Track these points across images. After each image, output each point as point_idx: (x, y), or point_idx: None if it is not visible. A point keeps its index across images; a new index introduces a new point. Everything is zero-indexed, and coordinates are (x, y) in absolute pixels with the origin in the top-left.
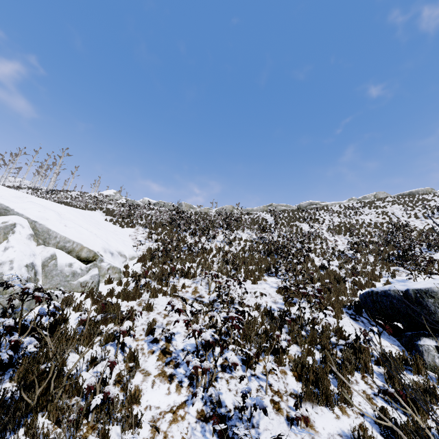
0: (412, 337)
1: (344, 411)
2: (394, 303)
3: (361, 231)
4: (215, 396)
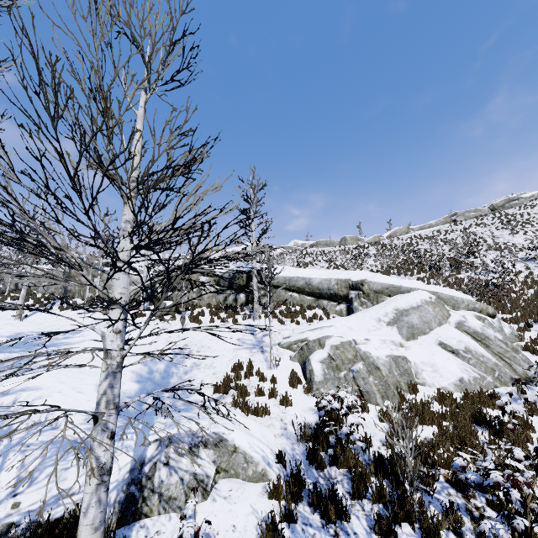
0: None
1: None
2: None
3: None
4: None
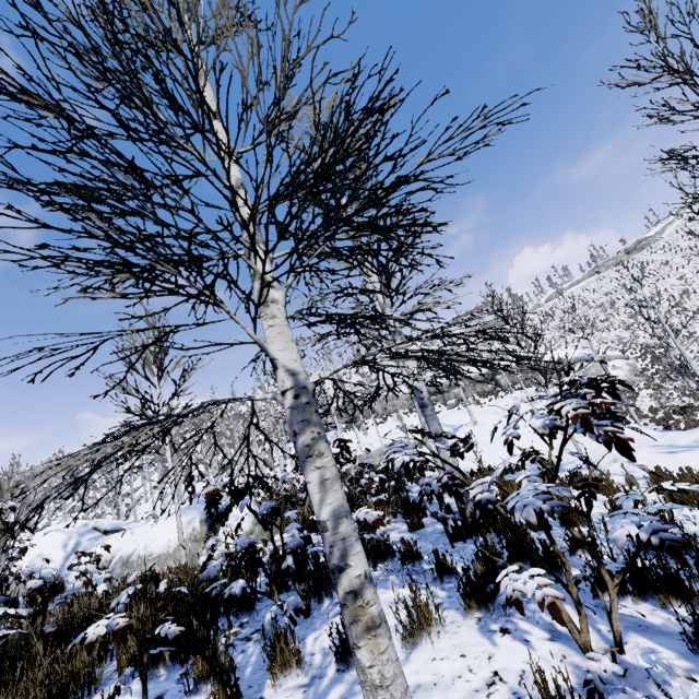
0: None
1: None
2: None
3: None
4: None
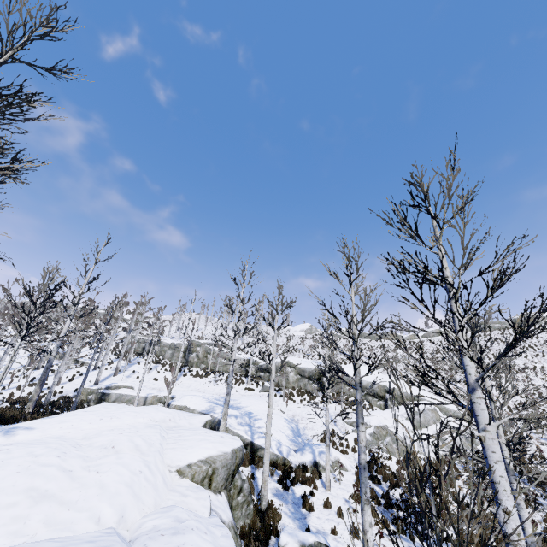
0: None
1: None
2: None
3: None
4: None
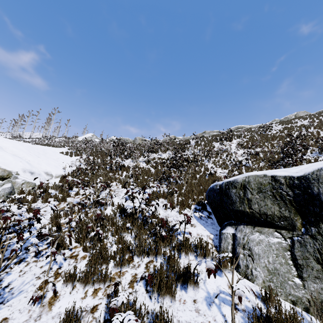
0: (223, 227)
1: (96, 292)
2: (215, 196)
3: (266, 144)
4: (2, 276)
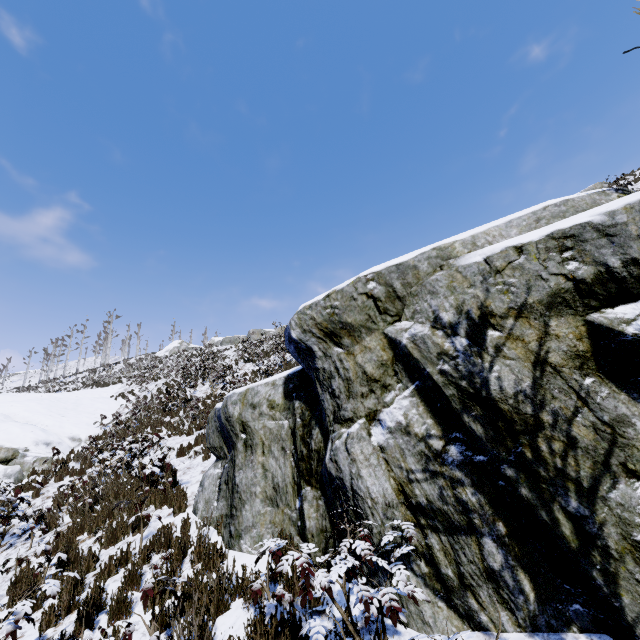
0: None
1: None
2: None
3: None
4: None
